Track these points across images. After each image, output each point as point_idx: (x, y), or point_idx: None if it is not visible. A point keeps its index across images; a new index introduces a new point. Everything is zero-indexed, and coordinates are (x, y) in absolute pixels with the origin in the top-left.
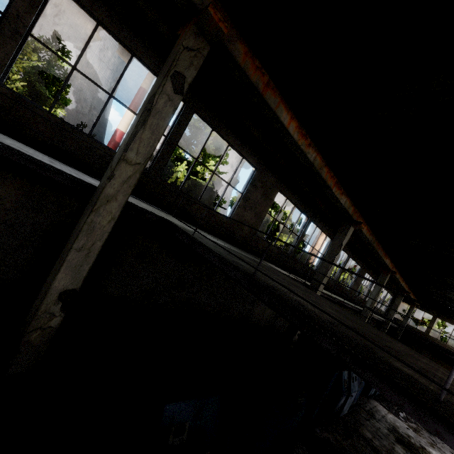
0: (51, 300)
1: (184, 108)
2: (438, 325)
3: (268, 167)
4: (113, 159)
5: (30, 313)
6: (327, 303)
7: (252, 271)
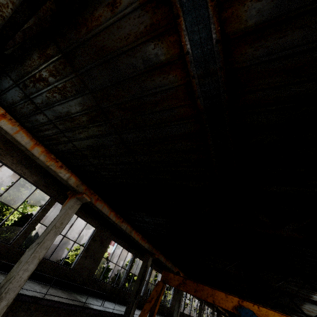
0: None
1: None
2: None
3: None
4: (173, 316)
5: None
6: None
7: None
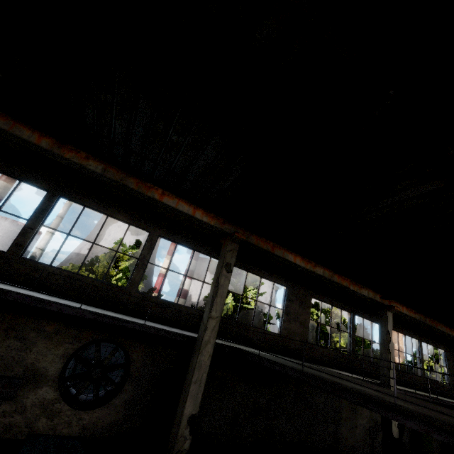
0: (184, 425)
1: None
2: None
3: (295, 282)
4: (203, 318)
5: (170, 441)
6: (379, 388)
7: (303, 369)
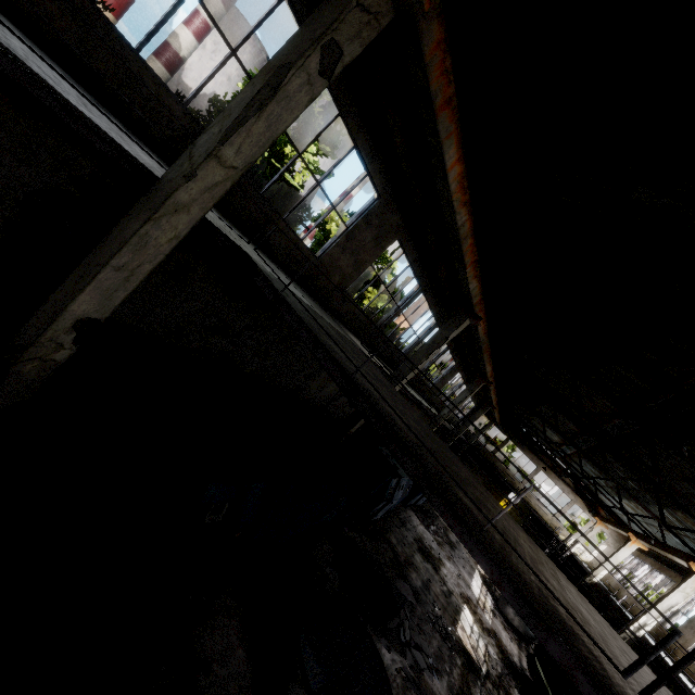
0: (62, 326)
1: None
2: (508, 447)
3: (396, 200)
4: (194, 142)
5: (22, 334)
6: (410, 411)
7: (347, 363)
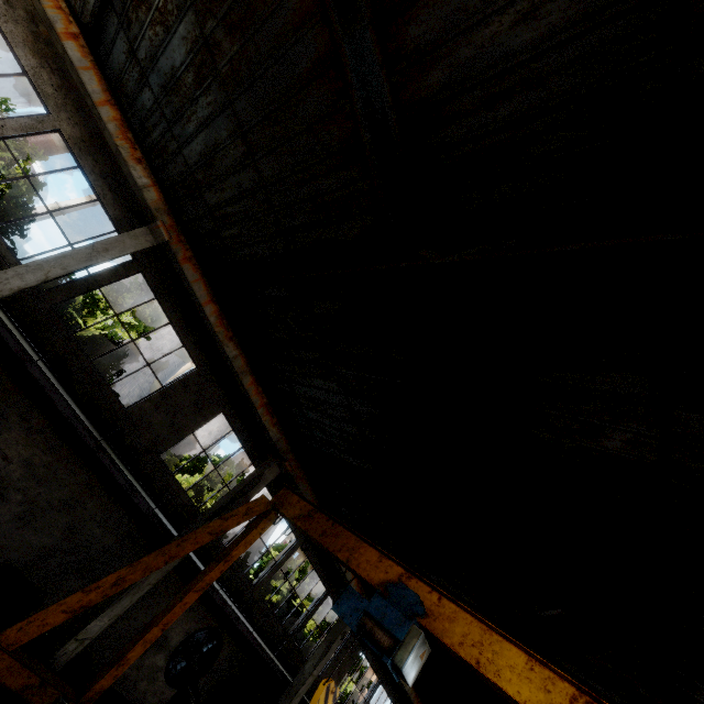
0: None
1: (325, 593)
2: None
3: None
4: (304, 667)
5: None
6: None
7: None
